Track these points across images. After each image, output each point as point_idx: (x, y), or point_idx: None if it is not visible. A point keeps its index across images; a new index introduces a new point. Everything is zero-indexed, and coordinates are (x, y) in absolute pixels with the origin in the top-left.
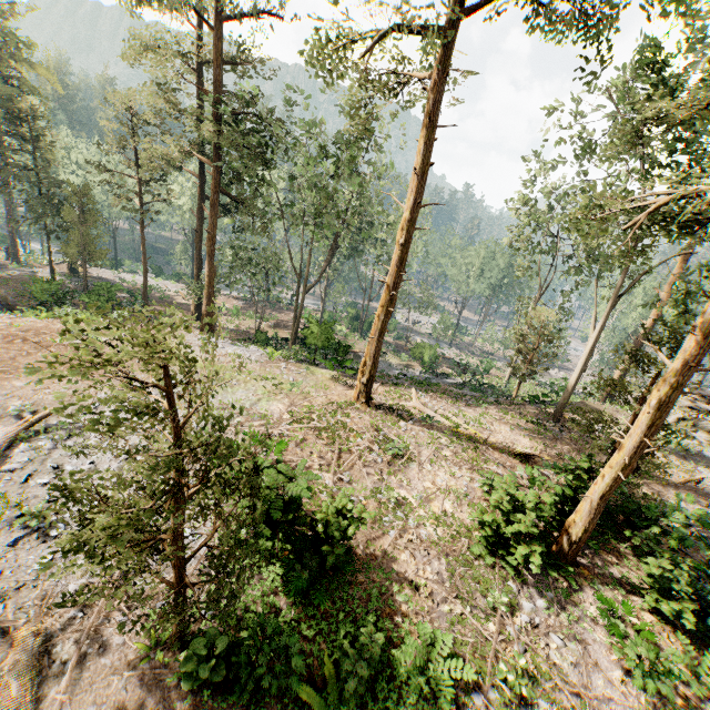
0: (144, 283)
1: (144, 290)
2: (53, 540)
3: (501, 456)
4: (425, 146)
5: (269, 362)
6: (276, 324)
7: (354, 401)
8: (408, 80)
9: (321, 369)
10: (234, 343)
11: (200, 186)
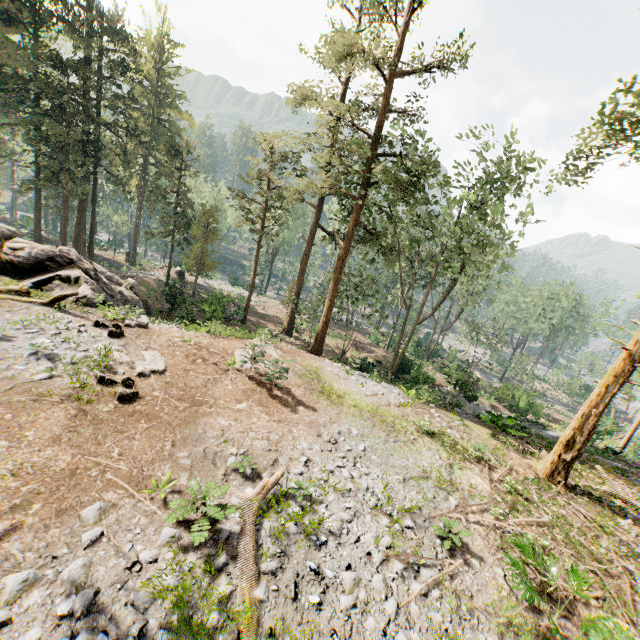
0: (249, 296)
1: (248, 302)
2: None
3: None
4: None
5: (416, 406)
6: (354, 345)
7: (546, 478)
8: None
9: (468, 421)
10: (362, 374)
11: (316, 216)
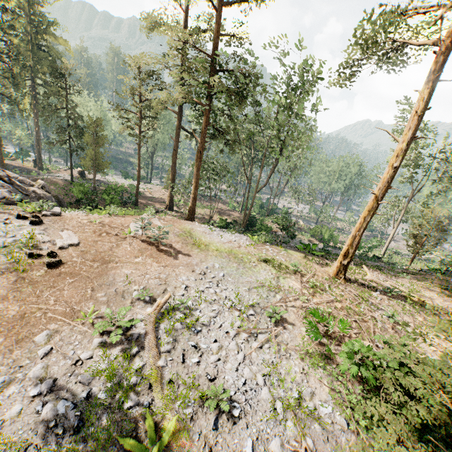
0: (137, 185)
1: (137, 189)
2: (239, 421)
3: (451, 319)
4: (428, 96)
5: (257, 245)
6: (218, 212)
7: (334, 276)
8: (403, 46)
9: (290, 250)
10: (222, 230)
11: (179, 120)
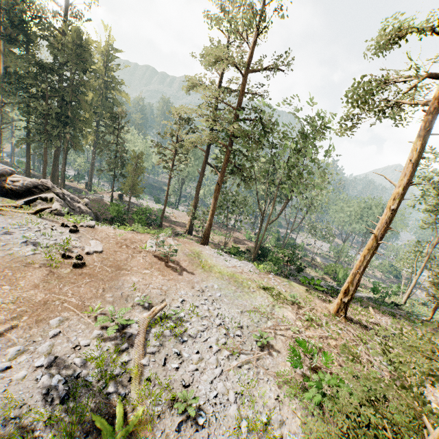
0: (163, 209)
1: (163, 213)
2: (202, 429)
3: None
4: (422, 147)
5: (261, 273)
6: (233, 240)
7: (334, 313)
8: (398, 105)
9: (294, 282)
10: (230, 256)
11: (205, 157)
